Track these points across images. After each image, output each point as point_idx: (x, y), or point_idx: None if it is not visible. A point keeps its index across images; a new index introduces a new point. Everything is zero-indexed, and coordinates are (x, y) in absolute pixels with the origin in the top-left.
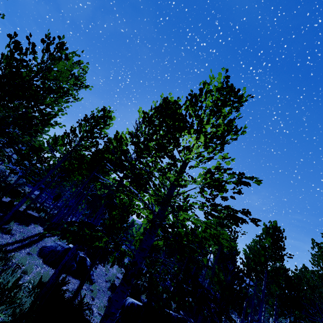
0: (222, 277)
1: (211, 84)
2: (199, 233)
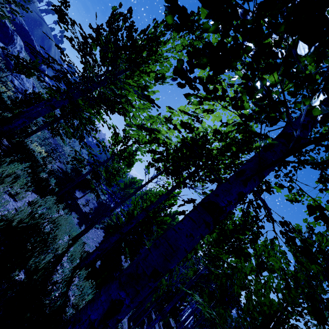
0: None
1: None
2: None
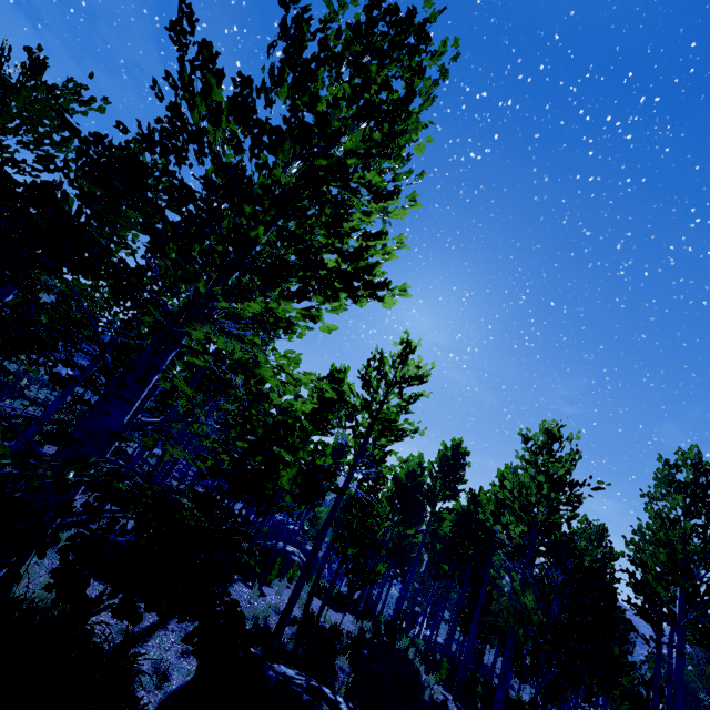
0: (528, 601)
1: (334, 20)
2: (487, 502)
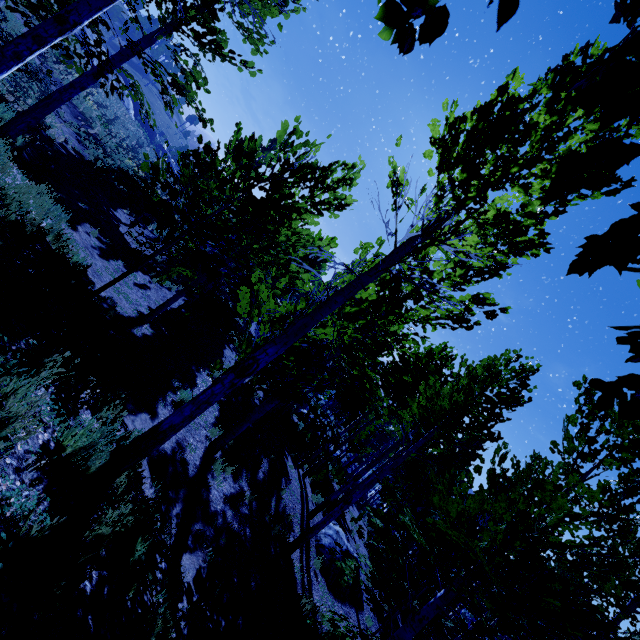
0: None
1: None
2: None
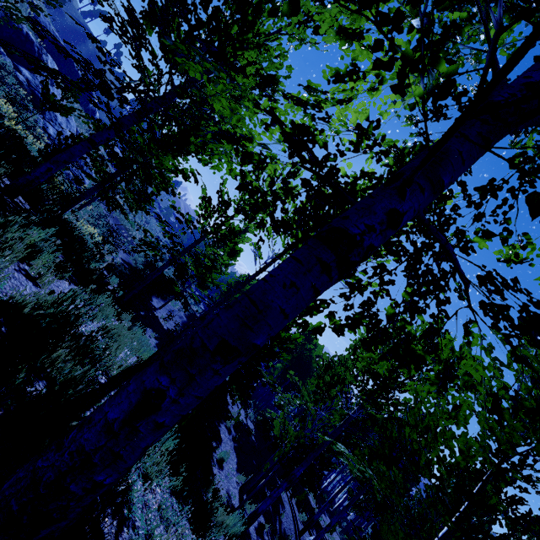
0: None
1: None
2: None
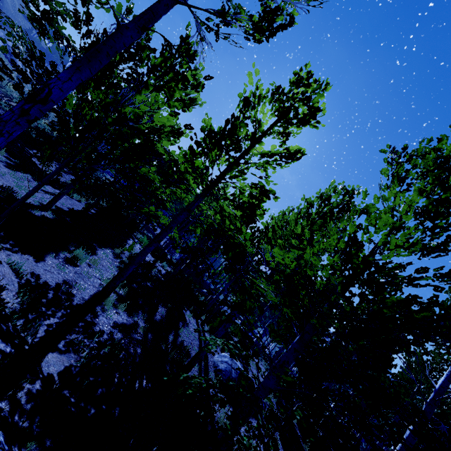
0: None
1: None
2: None
